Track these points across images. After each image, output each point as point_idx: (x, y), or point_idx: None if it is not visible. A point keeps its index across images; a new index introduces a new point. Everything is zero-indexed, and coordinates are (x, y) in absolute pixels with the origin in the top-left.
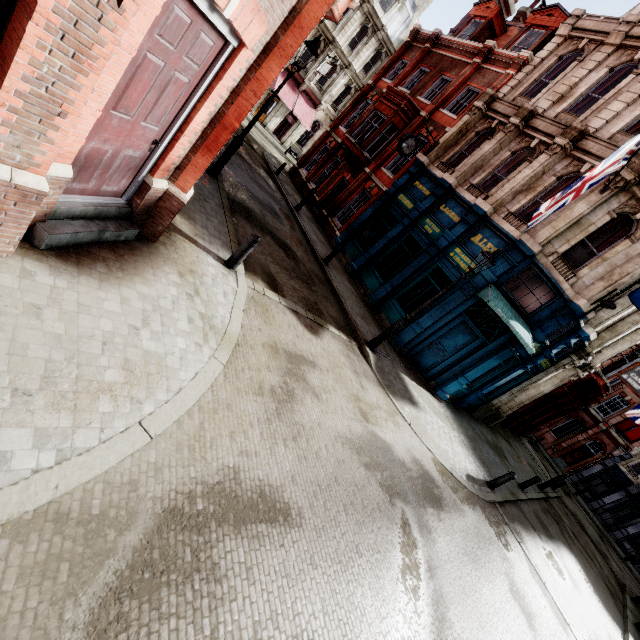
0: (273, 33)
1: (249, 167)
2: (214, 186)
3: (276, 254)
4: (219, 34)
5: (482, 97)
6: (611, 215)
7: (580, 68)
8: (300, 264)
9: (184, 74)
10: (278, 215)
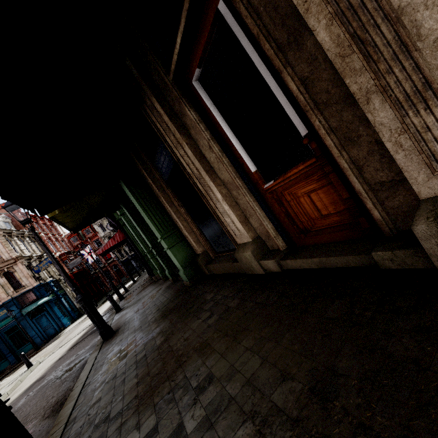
0: None
1: None
2: None
3: None
4: None
5: None
6: (3, 277)
7: None
8: None
9: None
10: None
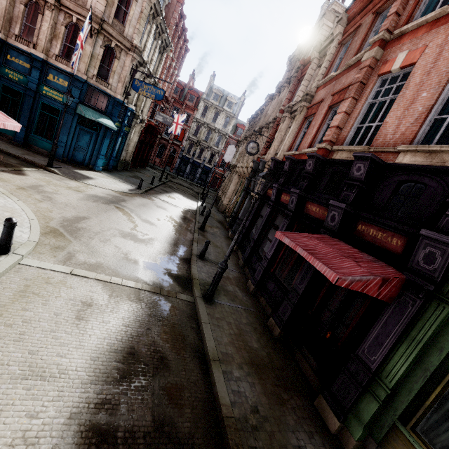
0: None
1: None
2: None
3: None
4: None
5: None
6: (103, 48)
7: None
8: None
9: None
10: None
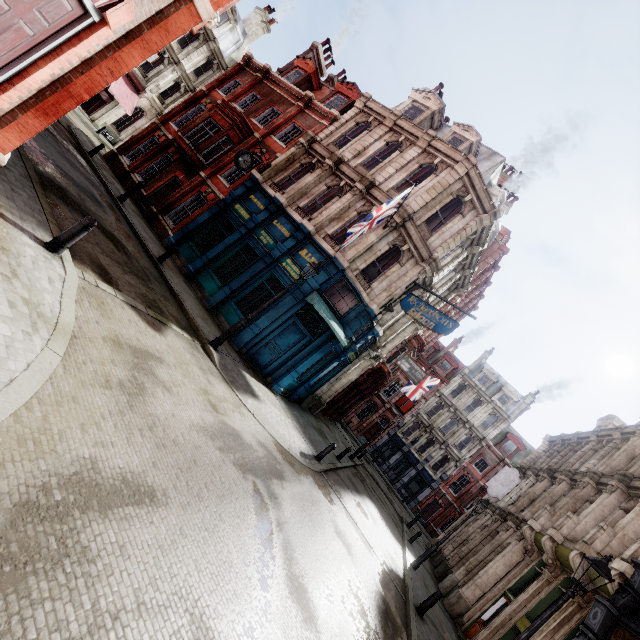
0: (138, 24)
1: (54, 138)
2: (13, 151)
3: (104, 245)
4: (80, 3)
5: (305, 136)
6: (389, 245)
7: (370, 136)
8: (133, 259)
9: (30, 26)
10: (100, 202)
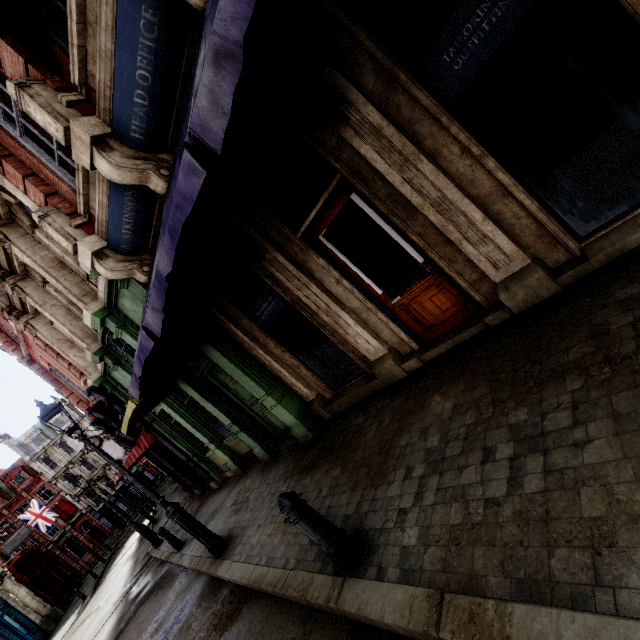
0: None
1: None
2: None
3: None
4: None
5: None
6: None
7: None
8: None
9: None
10: None
